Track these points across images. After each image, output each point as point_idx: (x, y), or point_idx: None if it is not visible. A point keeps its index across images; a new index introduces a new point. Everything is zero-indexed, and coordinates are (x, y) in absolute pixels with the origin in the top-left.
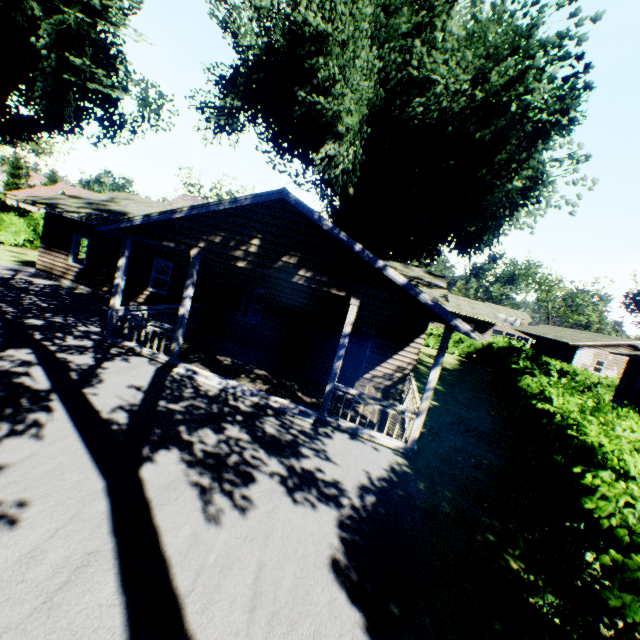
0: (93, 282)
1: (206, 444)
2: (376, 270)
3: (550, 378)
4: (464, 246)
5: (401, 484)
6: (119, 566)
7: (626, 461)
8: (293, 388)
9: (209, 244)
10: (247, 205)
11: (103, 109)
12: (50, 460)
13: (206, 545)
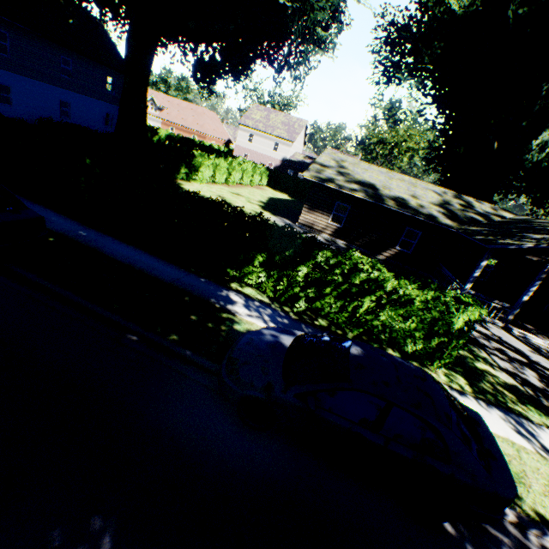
0: (347, 238)
1: None
2: None
3: None
4: None
5: None
6: None
7: None
8: None
9: None
10: None
11: (307, 67)
12: None
13: None
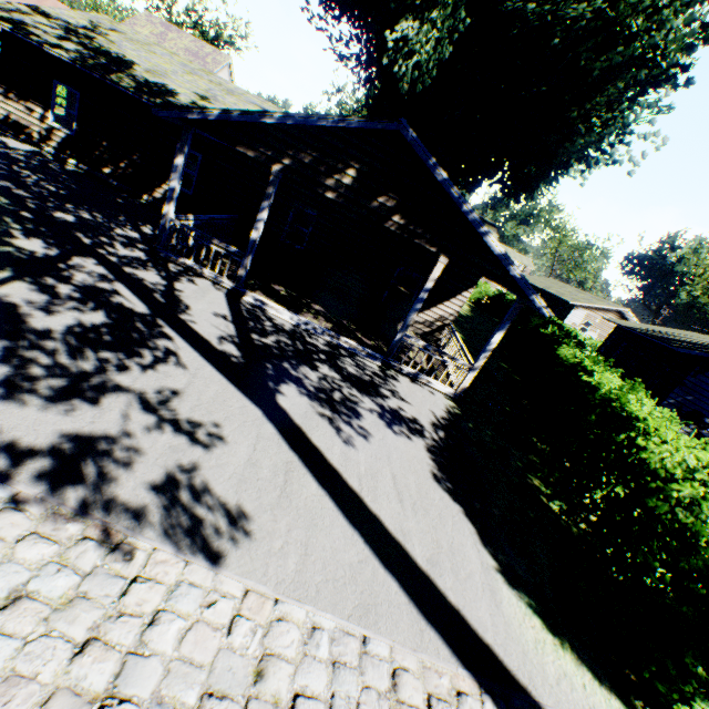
0: (88, 158)
1: (311, 381)
2: (473, 232)
3: (585, 352)
4: (516, 189)
5: (457, 423)
6: (310, 472)
7: (660, 431)
8: (352, 328)
9: (295, 163)
10: (354, 128)
11: None
12: (207, 388)
13: (354, 461)
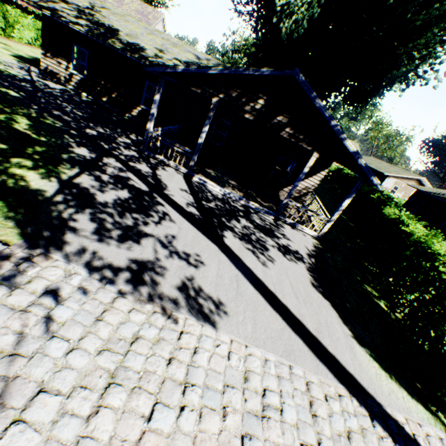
0: (93, 92)
1: (238, 229)
2: (335, 137)
3: (401, 211)
4: (355, 101)
5: (321, 254)
6: (248, 281)
7: None
8: (254, 196)
9: (226, 96)
10: (265, 74)
11: None
12: (188, 234)
13: (269, 275)
